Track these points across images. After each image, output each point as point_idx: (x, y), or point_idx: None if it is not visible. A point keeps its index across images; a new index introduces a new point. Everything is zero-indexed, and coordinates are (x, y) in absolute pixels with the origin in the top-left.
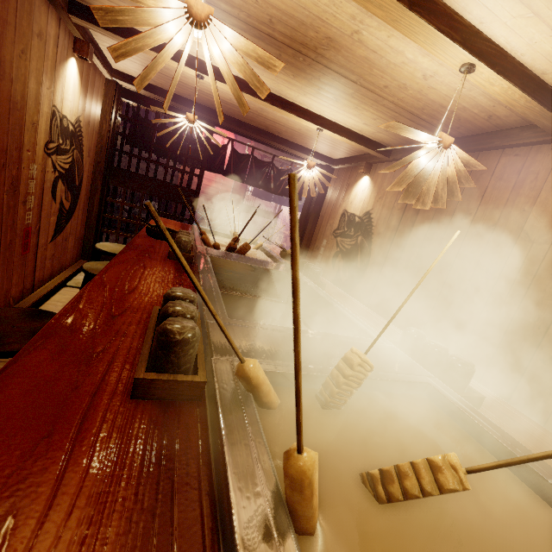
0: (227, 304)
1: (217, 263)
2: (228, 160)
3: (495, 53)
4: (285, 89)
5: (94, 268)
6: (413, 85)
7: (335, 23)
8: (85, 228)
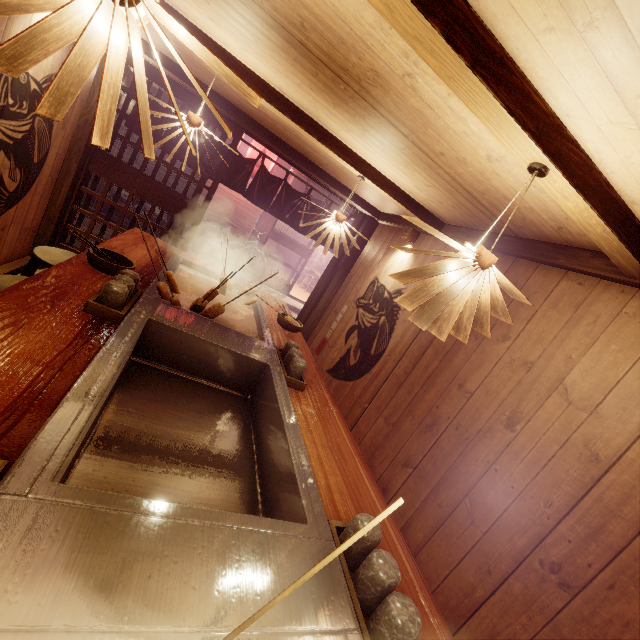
0: (152, 393)
1: (160, 329)
2: (254, 179)
3: (578, 160)
4: (325, 117)
5: (3, 287)
6: (475, 163)
7: (382, 54)
8: (43, 218)
